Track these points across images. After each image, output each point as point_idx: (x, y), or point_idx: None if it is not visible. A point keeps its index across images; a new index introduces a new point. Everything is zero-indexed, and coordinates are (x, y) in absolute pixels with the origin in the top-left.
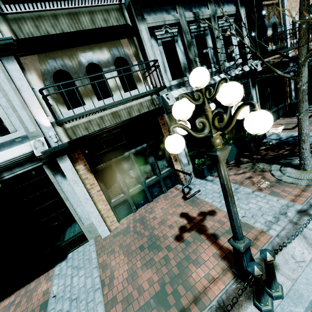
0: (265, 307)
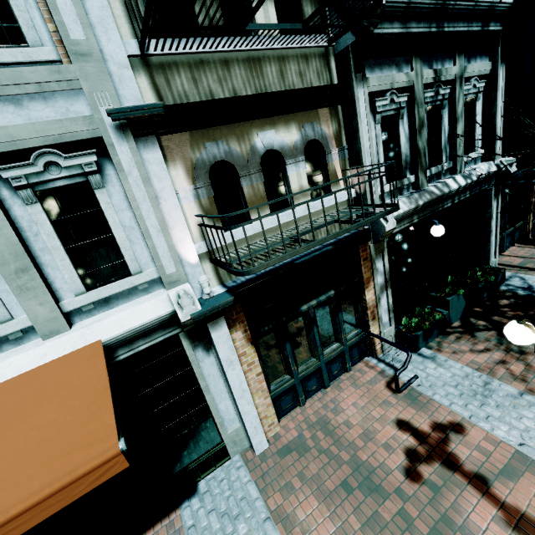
0: None
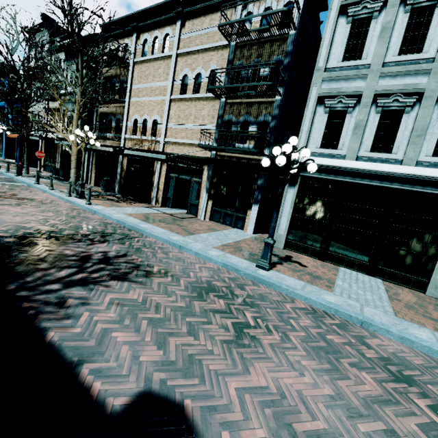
0: None
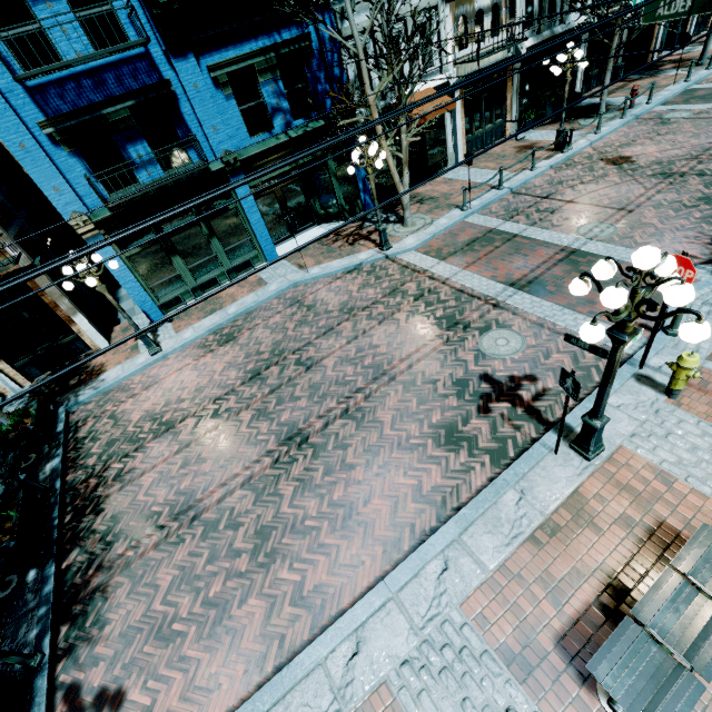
0: (565, 151)
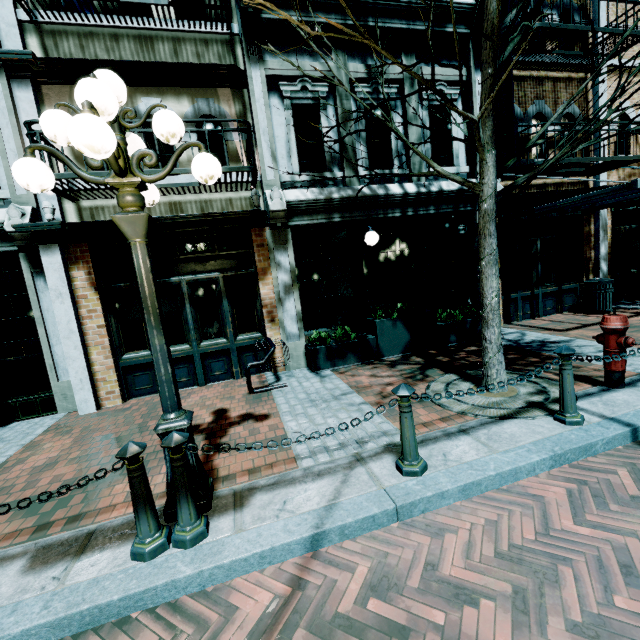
0: (139, 546)
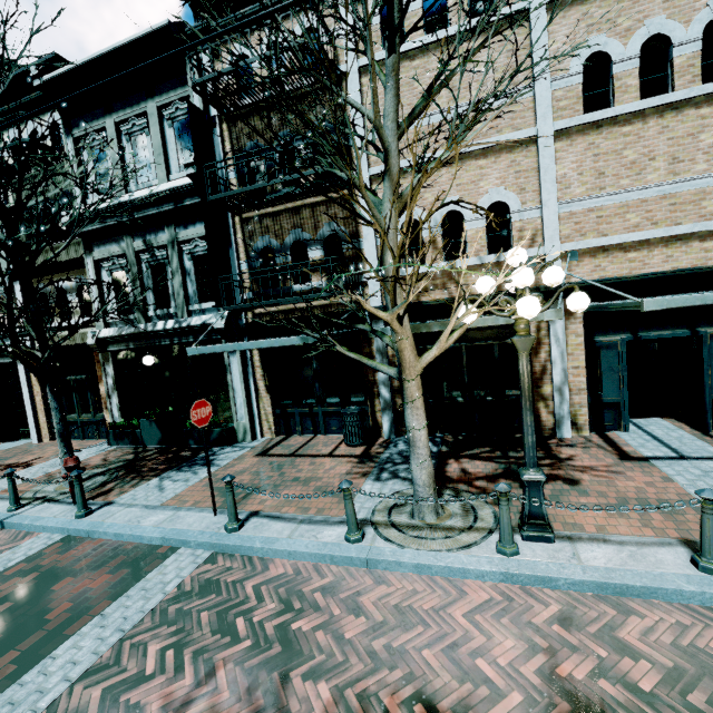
0: None
